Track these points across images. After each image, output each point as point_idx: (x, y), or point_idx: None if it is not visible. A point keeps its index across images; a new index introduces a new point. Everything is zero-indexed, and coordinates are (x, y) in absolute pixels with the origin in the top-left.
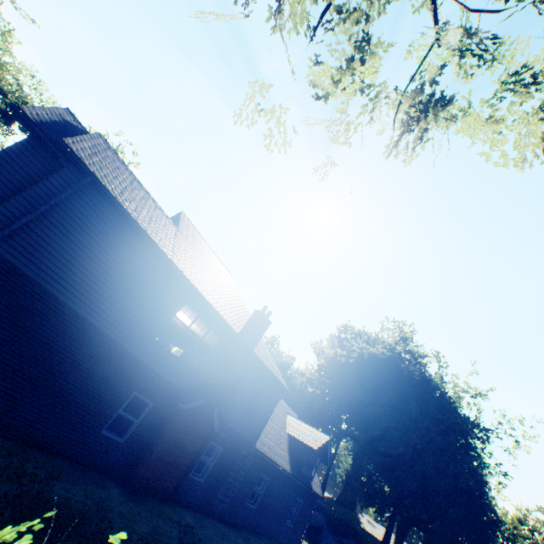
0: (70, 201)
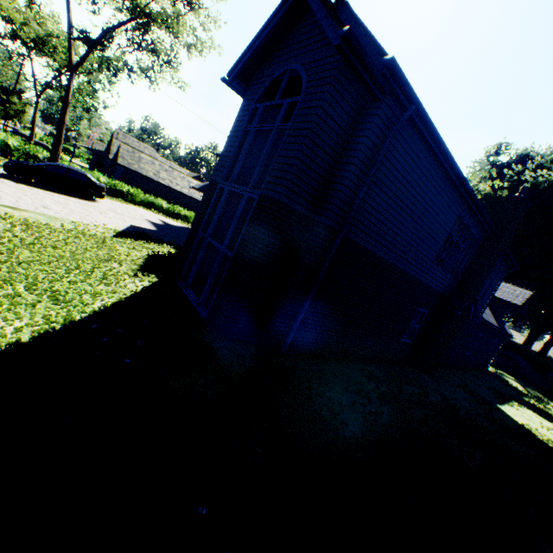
0: (386, 148)
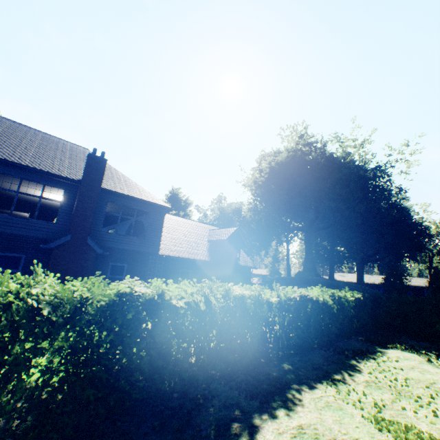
0: None
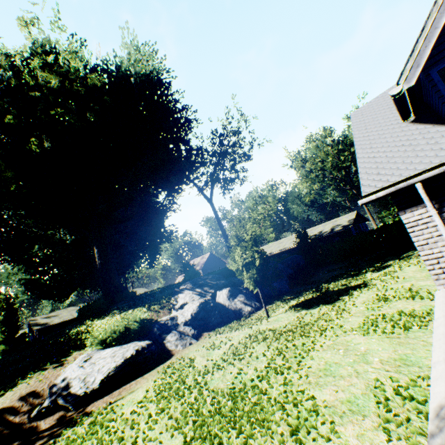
0: None
